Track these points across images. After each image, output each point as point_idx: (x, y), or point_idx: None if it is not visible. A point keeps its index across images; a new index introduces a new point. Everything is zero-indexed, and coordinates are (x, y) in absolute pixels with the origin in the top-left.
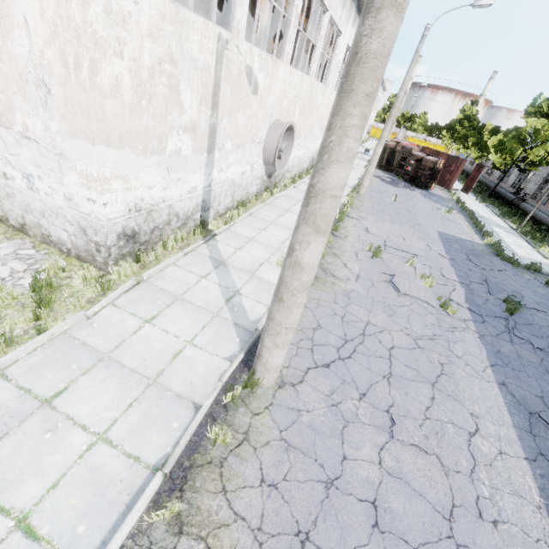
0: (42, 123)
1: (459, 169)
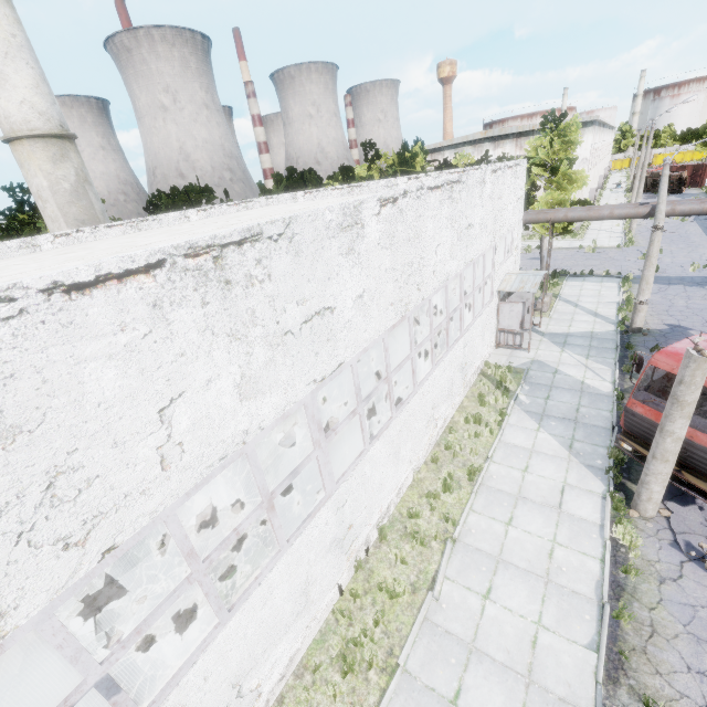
0: None
1: (705, 171)
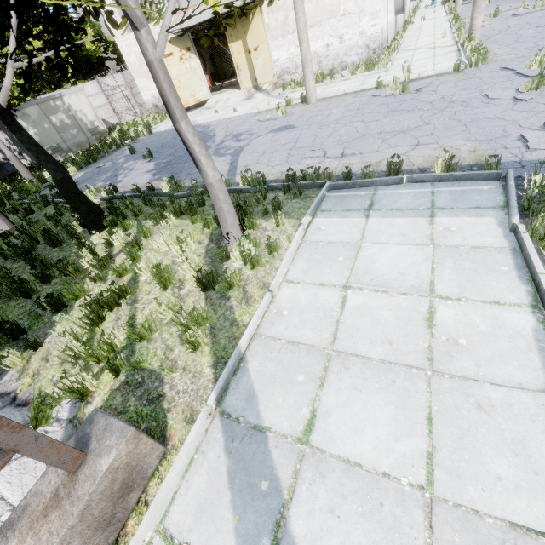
0: (354, 2)
1: None
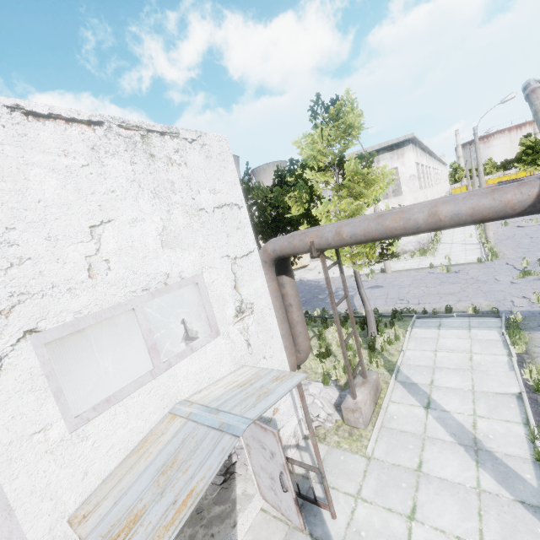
0: None
1: None
